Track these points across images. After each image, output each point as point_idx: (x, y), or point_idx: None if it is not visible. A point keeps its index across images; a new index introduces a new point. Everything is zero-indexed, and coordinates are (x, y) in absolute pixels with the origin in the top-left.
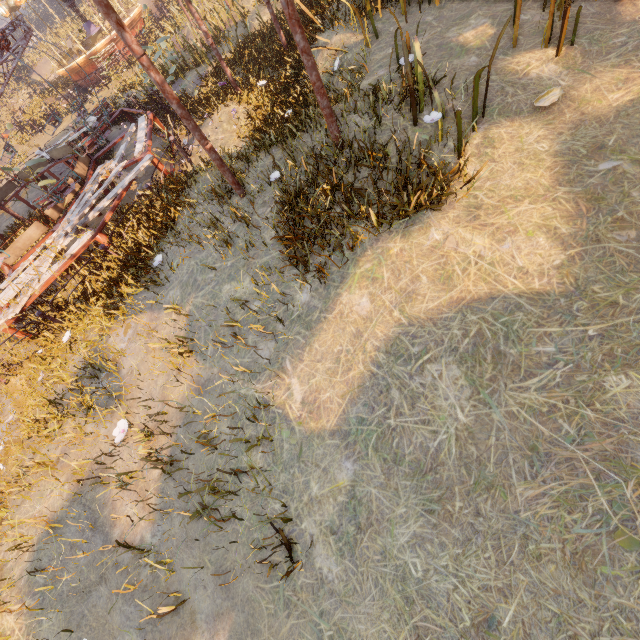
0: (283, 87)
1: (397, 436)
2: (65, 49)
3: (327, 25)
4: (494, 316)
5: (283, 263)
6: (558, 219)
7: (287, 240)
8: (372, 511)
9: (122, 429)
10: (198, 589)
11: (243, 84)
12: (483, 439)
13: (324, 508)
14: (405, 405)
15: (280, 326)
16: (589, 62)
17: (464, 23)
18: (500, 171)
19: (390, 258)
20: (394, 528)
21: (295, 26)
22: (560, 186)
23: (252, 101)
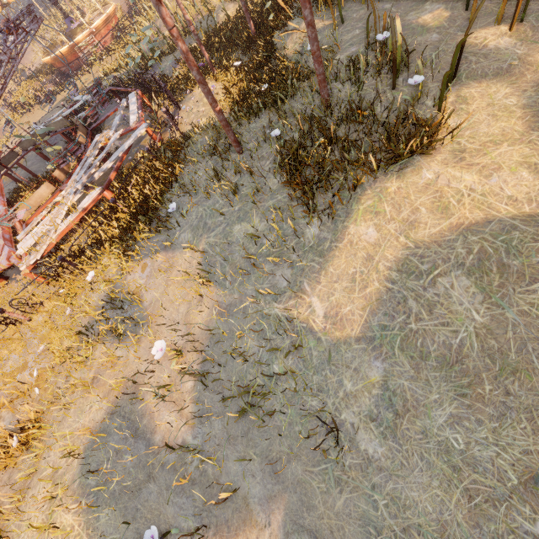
0: (256, 67)
1: (420, 337)
2: (44, 42)
3: (297, 13)
4: (493, 236)
5: (289, 204)
6: (536, 157)
7: (290, 186)
8: (407, 399)
9: (159, 348)
10: (246, 478)
11: (217, 66)
12: (501, 334)
13: (360, 401)
14: (423, 312)
15: (294, 256)
16: (538, 35)
17: (420, 8)
18: (477, 122)
19: (389, 195)
20: (431, 411)
21: (306, 2)
22: (533, 131)
23: (228, 79)
